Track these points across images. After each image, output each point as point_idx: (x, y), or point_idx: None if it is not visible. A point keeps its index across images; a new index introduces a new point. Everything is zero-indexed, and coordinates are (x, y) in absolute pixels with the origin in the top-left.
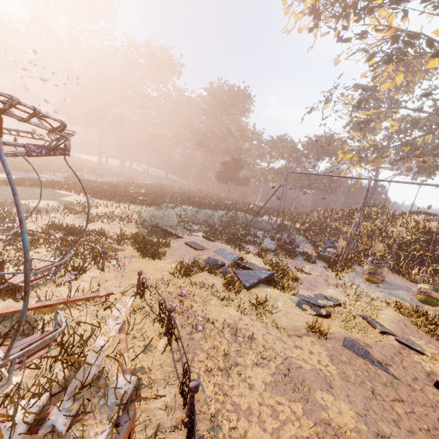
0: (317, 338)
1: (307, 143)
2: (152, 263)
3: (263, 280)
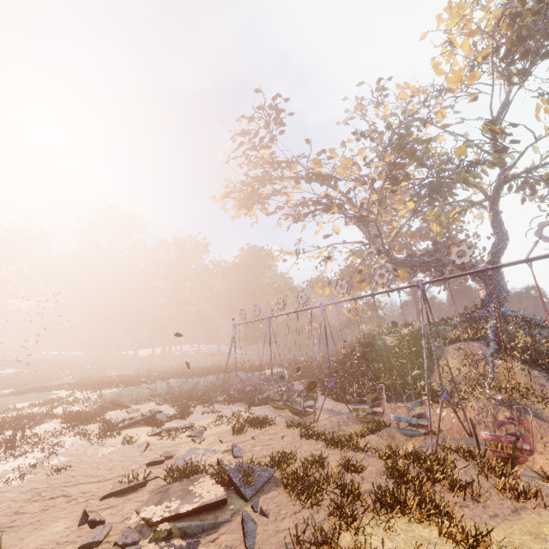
0: (124, 445)
1: None
2: (62, 425)
3: (140, 420)
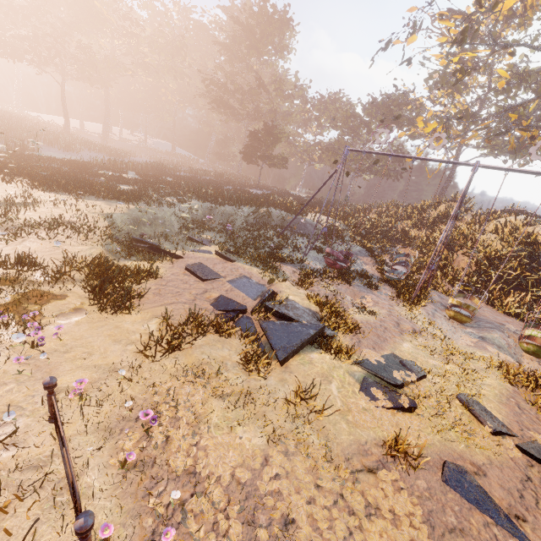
0: (400, 469)
1: (370, 105)
2: (112, 324)
3: (307, 342)
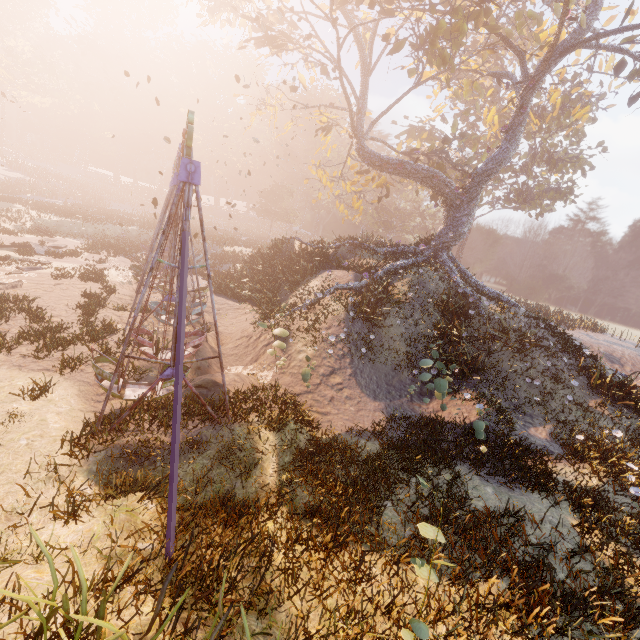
0: None
1: None
2: None
3: (12, 246)
